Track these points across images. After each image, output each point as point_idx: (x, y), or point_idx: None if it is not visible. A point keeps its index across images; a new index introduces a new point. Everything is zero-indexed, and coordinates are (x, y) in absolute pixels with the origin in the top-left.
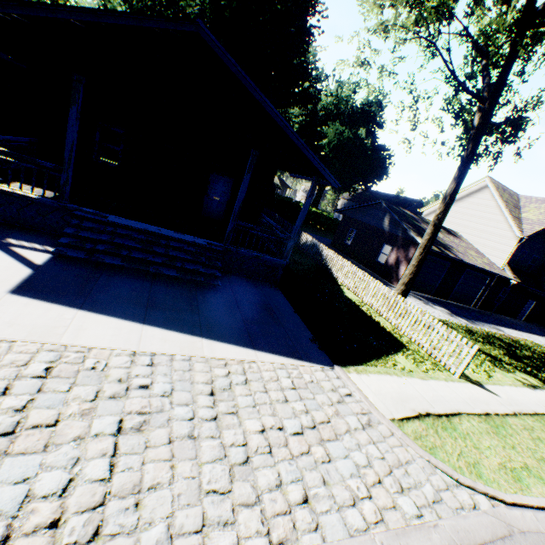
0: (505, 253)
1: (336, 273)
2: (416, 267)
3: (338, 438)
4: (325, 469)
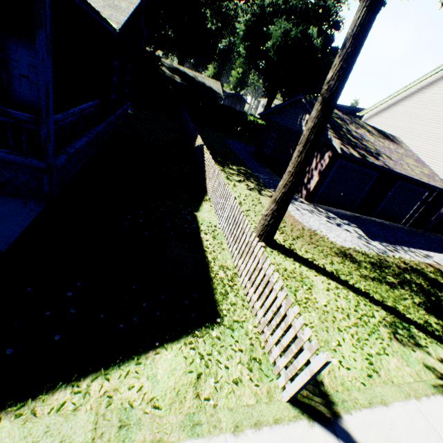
0: None
1: (208, 184)
2: (293, 176)
3: None
4: None
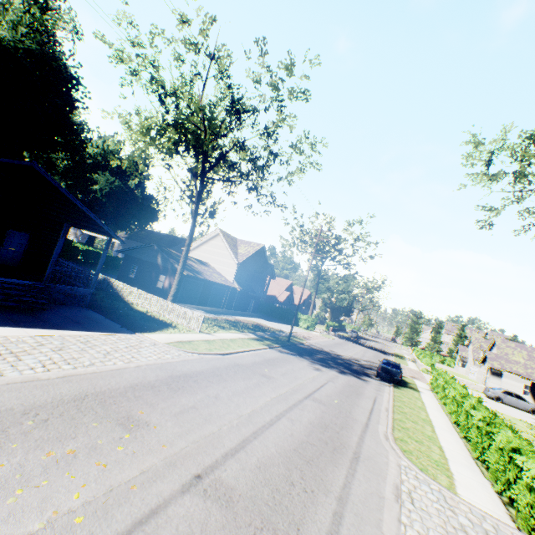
0: (233, 273)
1: (128, 297)
2: (178, 285)
3: (143, 348)
4: (139, 353)
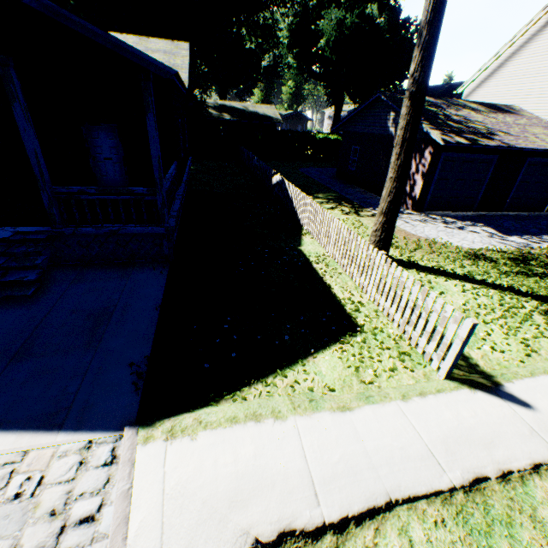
0: None
1: (301, 218)
2: (396, 181)
3: None
4: None
